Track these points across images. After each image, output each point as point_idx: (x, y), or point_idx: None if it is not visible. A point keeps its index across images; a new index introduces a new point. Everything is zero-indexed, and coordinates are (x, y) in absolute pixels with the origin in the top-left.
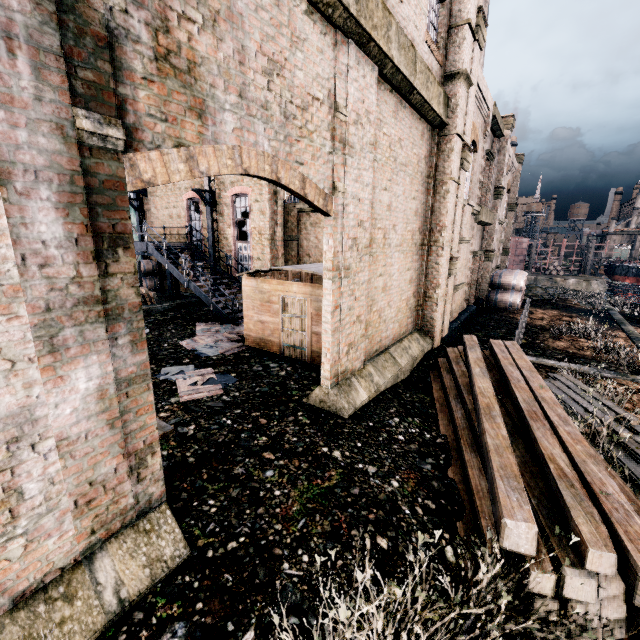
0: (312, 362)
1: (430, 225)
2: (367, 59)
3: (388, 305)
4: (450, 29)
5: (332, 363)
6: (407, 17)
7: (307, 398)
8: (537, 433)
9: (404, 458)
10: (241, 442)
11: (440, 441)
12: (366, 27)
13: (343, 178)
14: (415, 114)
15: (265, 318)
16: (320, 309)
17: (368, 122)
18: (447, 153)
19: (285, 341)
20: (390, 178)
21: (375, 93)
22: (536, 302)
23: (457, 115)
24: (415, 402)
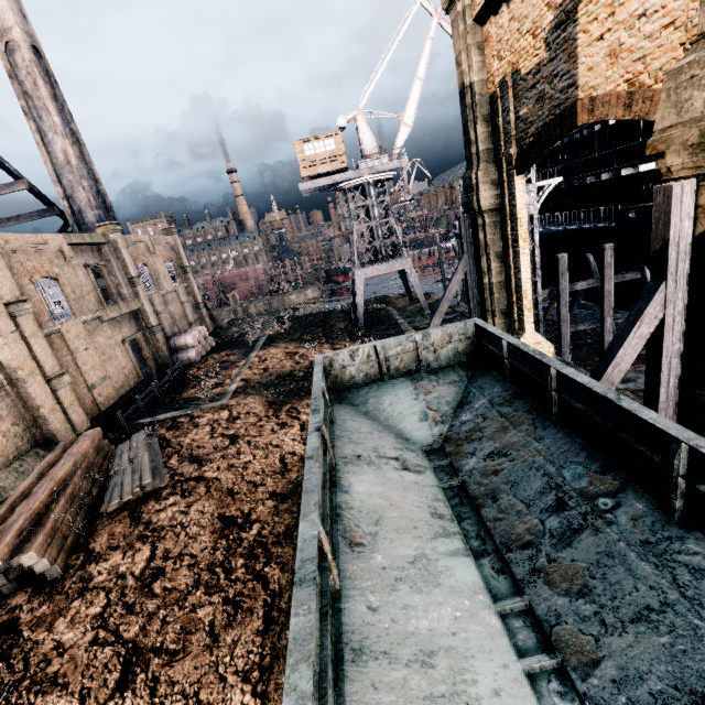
0: None
1: (4, 370)
2: None
3: None
4: None
5: None
6: None
7: None
8: (19, 508)
9: None
10: None
11: None
12: None
13: None
14: None
15: None
16: None
17: None
18: None
19: None
20: None
21: None
22: (223, 345)
23: None
24: None
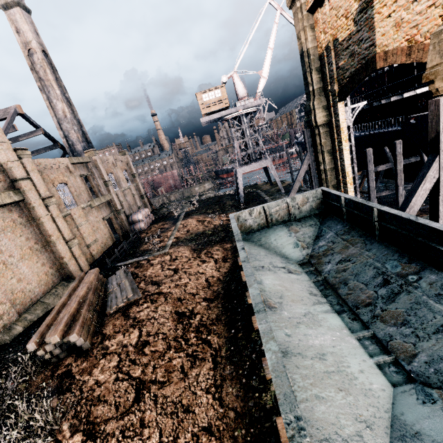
0: None
1: (43, 237)
2: None
3: (28, 284)
4: (2, 164)
5: None
6: None
7: None
8: (62, 312)
9: None
10: None
11: None
12: None
13: None
14: None
15: None
16: None
17: None
18: (32, 208)
19: None
20: None
21: None
22: (159, 219)
23: (27, 194)
24: None
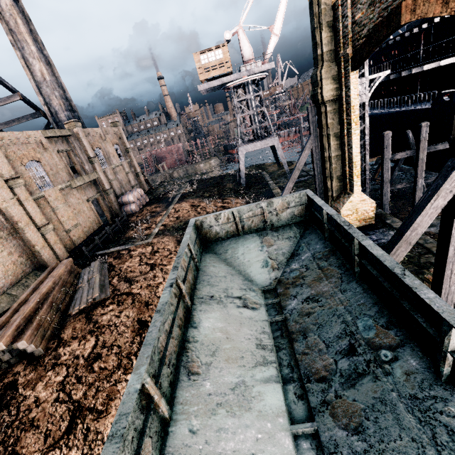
0: None
1: (9, 223)
2: None
3: None
4: None
5: None
6: None
7: None
8: (19, 311)
9: None
10: None
11: None
12: None
13: None
14: None
15: None
16: None
17: None
18: None
19: None
20: None
21: None
22: (153, 200)
23: None
24: None
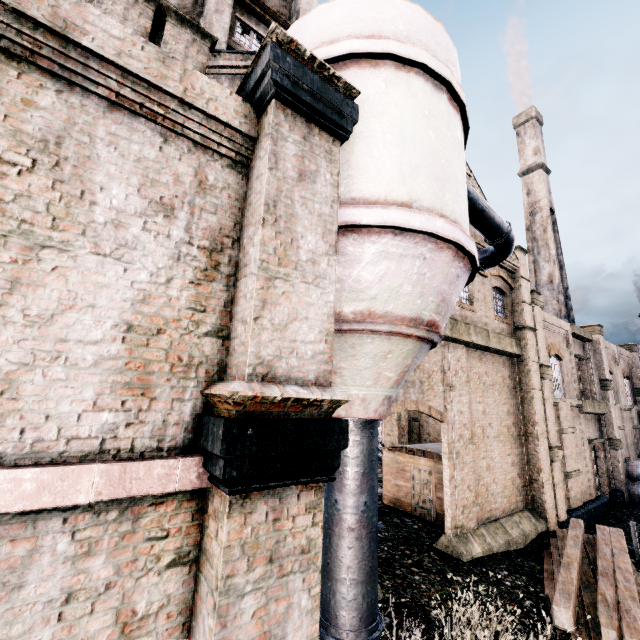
0: (437, 522)
1: (523, 420)
2: (458, 345)
3: (493, 481)
4: (513, 304)
5: (452, 517)
6: (480, 316)
7: (436, 543)
8: (600, 582)
9: (508, 594)
10: (396, 559)
11: (542, 595)
12: (456, 337)
13: (450, 402)
14: (495, 355)
15: (400, 482)
16: (441, 479)
17: (462, 372)
18: (526, 372)
19: (415, 502)
20: (482, 395)
21: (465, 357)
22: None
23: (528, 350)
24: (525, 567)
